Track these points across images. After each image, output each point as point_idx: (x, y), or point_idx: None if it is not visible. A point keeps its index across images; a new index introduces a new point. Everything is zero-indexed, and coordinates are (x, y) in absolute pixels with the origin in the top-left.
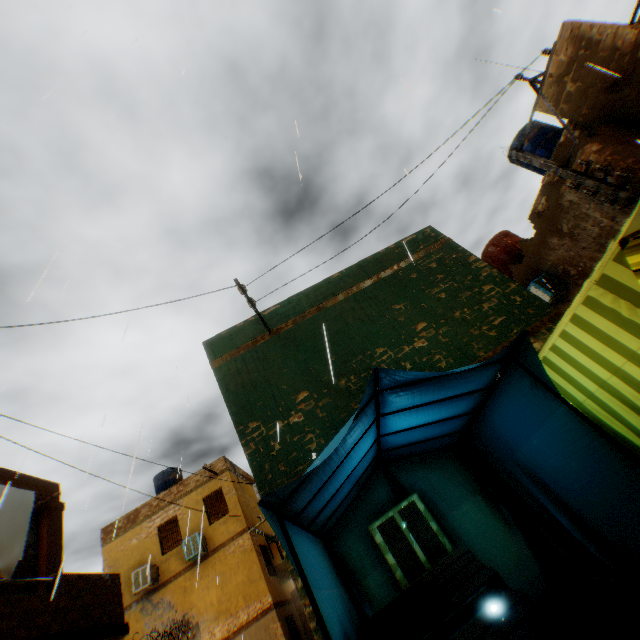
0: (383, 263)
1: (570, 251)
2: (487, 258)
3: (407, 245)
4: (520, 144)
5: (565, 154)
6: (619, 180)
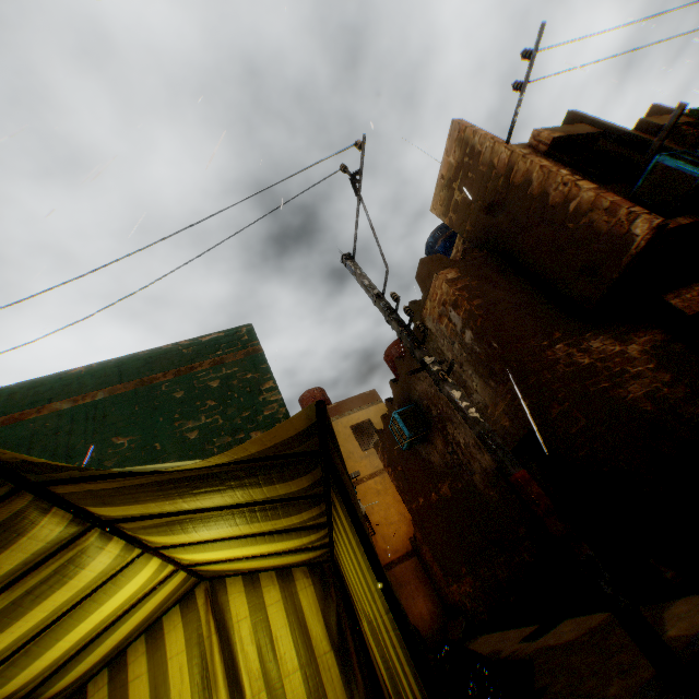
0: (154, 365)
1: (432, 387)
2: (388, 362)
3: (204, 345)
4: (435, 242)
5: (426, 273)
6: (466, 323)
